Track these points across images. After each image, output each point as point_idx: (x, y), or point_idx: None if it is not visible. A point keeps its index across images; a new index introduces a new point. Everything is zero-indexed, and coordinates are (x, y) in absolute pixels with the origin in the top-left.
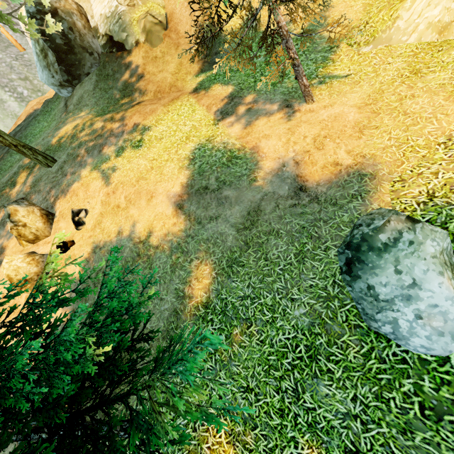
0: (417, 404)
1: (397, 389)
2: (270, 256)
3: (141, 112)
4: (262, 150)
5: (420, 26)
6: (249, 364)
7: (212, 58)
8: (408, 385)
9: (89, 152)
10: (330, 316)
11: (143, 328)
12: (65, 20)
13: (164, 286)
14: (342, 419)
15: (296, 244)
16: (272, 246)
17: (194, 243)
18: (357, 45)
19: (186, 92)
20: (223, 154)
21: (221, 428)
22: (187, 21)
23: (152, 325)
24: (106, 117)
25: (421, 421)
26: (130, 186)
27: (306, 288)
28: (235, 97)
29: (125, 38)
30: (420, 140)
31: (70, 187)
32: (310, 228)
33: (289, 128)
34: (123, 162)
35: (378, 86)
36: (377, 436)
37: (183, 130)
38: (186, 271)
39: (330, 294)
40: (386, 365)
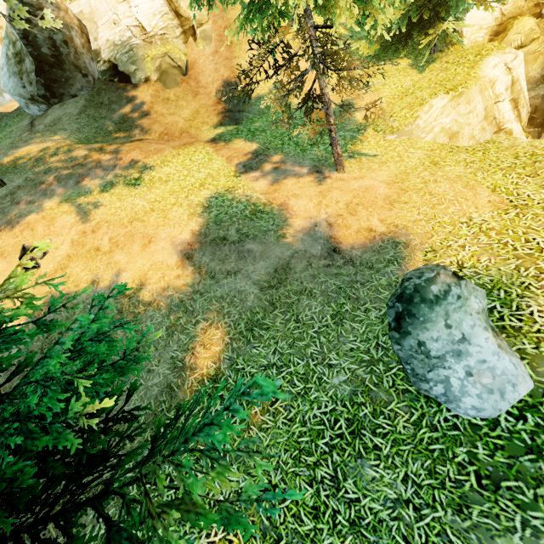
0: (473, 474)
1: (451, 460)
2: (302, 317)
3: (143, 149)
4: (292, 208)
5: (435, 128)
6: (272, 452)
7: (234, 114)
8: (461, 454)
9: (61, 180)
10: (375, 382)
11: (122, 406)
12: (61, 32)
13: (155, 354)
14: (392, 508)
15: (333, 304)
16: (305, 307)
17: (203, 301)
18: (383, 132)
19: (202, 140)
20: (245, 207)
21: (250, 526)
22: (210, 74)
23: (131, 407)
24: (93, 146)
25: (479, 493)
26: (119, 226)
27: (346, 352)
28: (261, 154)
29: (133, 71)
30: (445, 218)
31: (23, 218)
32: (347, 289)
33: (321, 192)
34: (111, 198)
35: (403, 169)
36: (433, 523)
37: (196, 177)
38: (189, 335)
39: (373, 357)
40: (438, 433)
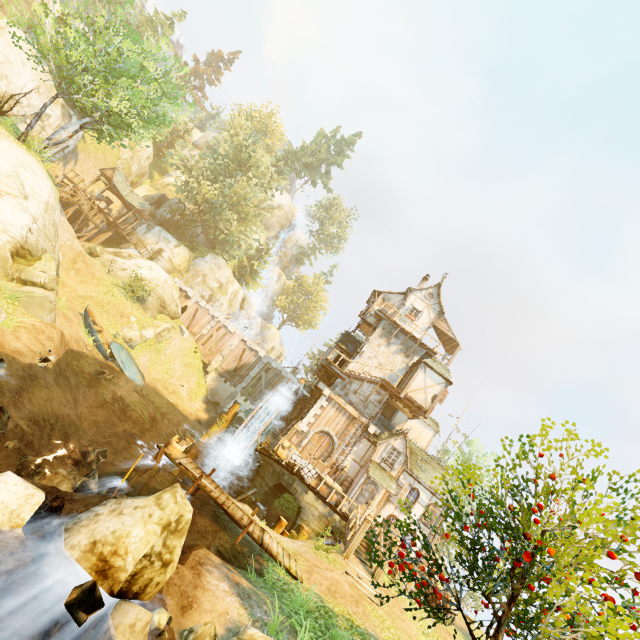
0: None
1: None
2: None
3: None
4: None
5: None
6: None
7: None
8: None
9: None
10: None
11: None
12: None
13: None
14: None
15: None
16: None
17: None
18: None
19: None
20: None
21: None
22: None
23: None
24: None
25: None
26: None
27: None
28: None
29: None
30: None
31: None
32: None
33: None
34: None
35: None
36: None
37: None
38: None
39: None
40: None
